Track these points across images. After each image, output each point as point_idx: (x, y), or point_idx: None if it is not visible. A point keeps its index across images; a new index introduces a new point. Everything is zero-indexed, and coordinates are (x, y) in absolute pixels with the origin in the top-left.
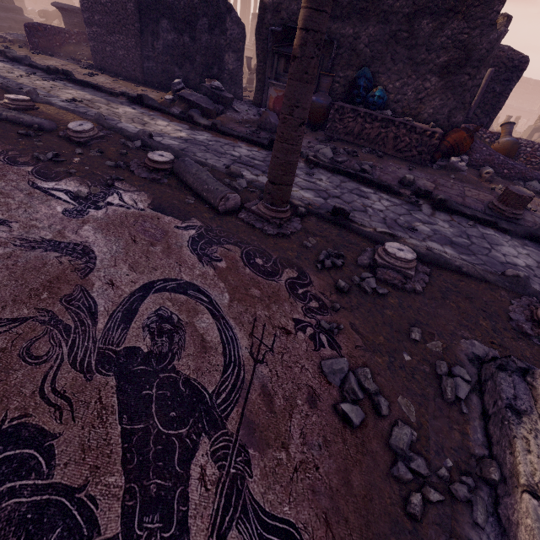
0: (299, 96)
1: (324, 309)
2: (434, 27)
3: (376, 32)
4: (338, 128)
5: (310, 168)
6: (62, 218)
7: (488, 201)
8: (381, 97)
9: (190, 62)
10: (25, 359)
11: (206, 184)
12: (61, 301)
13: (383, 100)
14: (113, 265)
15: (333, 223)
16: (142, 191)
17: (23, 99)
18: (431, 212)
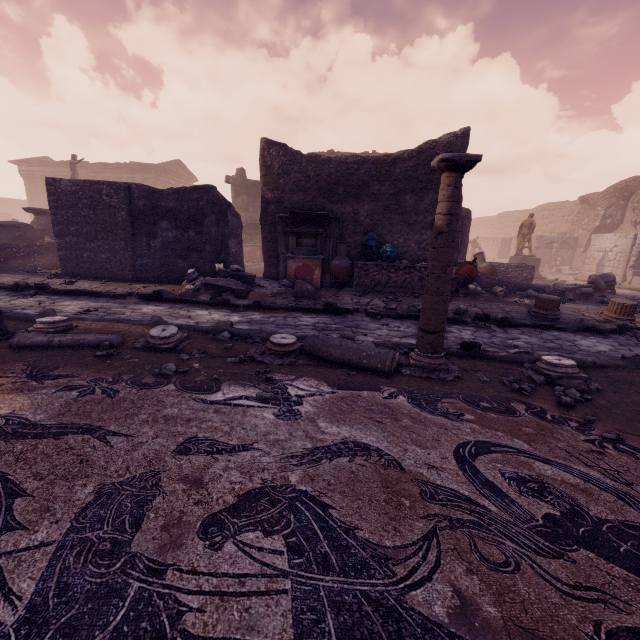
0: (449, 258)
1: (584, 425)
2: (415, 199)
3: (372, 207)
4: (366, 282)
5: (378, 319)
6: (288, 424)
7: (525, 311)
8: (393, 251)
9: (197, 253)
10: (501, 570)
11: (362, 351)
12: (427, 501)
13: (395, 254)
14: (403, 449)
15: (470, 357)
16: (301, 376)
17: (62, 319)
18: (502, 330)
